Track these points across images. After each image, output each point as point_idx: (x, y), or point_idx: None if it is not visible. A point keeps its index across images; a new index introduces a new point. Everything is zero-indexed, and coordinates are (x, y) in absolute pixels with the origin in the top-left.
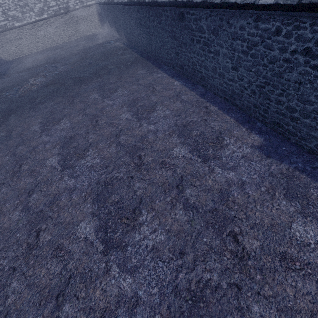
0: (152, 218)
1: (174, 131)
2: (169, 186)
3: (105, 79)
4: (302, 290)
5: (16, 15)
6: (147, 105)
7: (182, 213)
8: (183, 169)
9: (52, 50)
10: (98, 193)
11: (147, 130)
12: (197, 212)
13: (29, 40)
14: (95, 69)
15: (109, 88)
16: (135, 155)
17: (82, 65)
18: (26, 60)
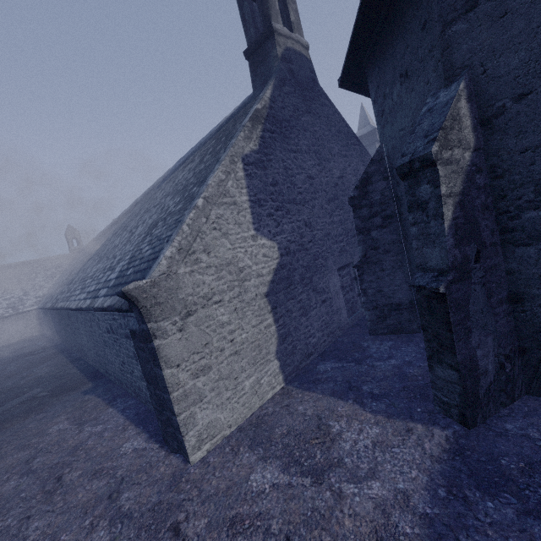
0: None
1: (22, 403)
2: None
3: None
4: (18, 457)
5: None
6: (17, 391)
7: None
8: None
9: None
10: None
11: None
12: None
13: None
14: None
15: None
16: None
17: None
18: None
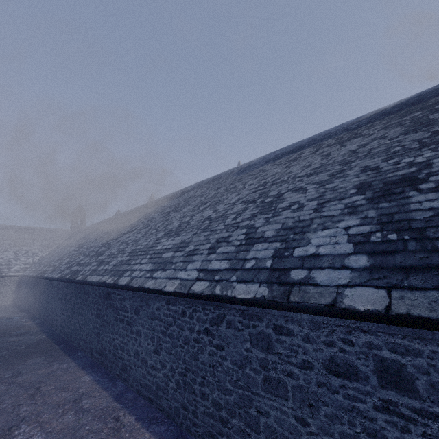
0: None
1: None
2: None
3: None
4: None
5: None
6: (1, 425)
7: None
8: None
9: None
10: None
11: None
12: None
13: None
14: None
15: None
16: None
17: None
18: None
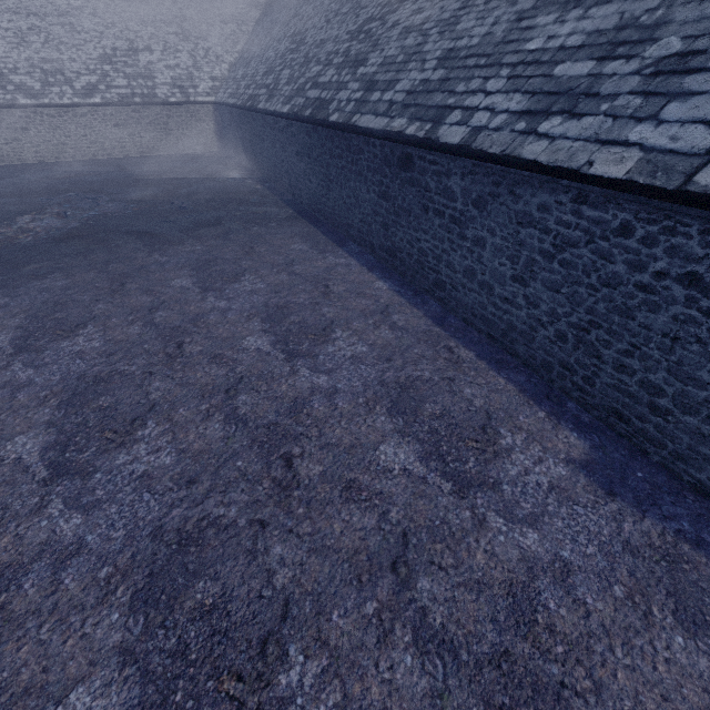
0: (321, 679)
1: (378, 399)
2: (369, 561)
3: (214, 248)
4: None
5: (27, 84)
6: (313, 324)
7: (411, 665)
8: (407, 510)
9: (95, 167)
10: (153, 571)
11: (310, 388)
12: (454, 664)
13: (44, 137)
14: (191, 223)
15: (220, 270)
16: (277, 454)
17: (162, 210)
18: (23, 175)
